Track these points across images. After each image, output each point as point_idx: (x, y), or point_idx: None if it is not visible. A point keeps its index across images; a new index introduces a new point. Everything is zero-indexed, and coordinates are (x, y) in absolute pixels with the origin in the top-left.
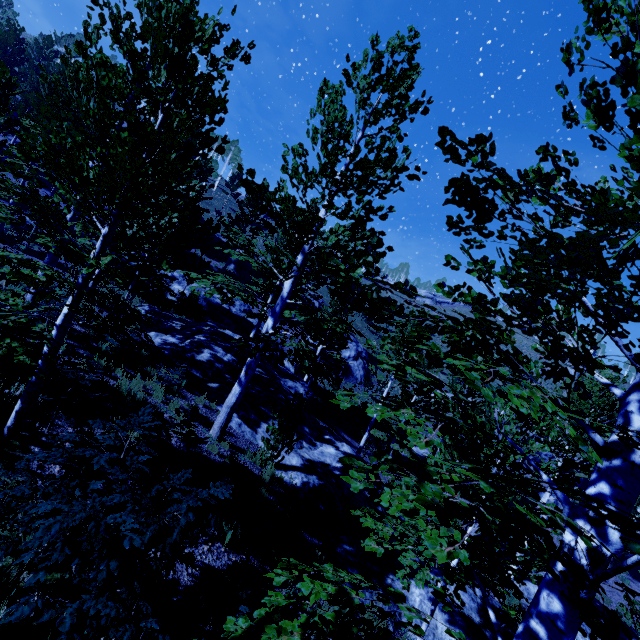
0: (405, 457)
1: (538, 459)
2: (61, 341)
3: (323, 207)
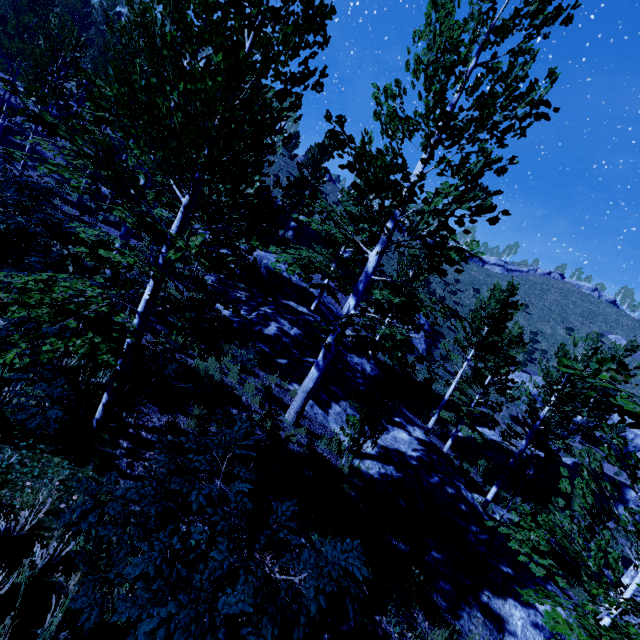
0: (470, 438)
1: (624, 450)
2: (143, 330)
3: (422, 162)
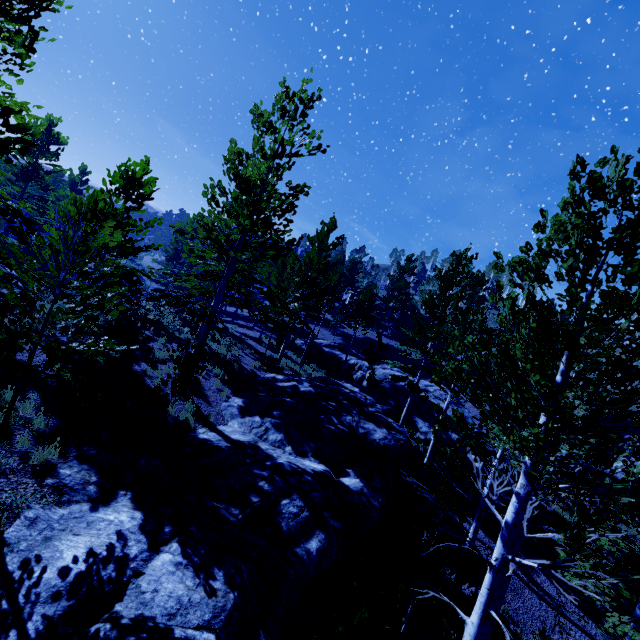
0: None
1: None
2: None
3: None
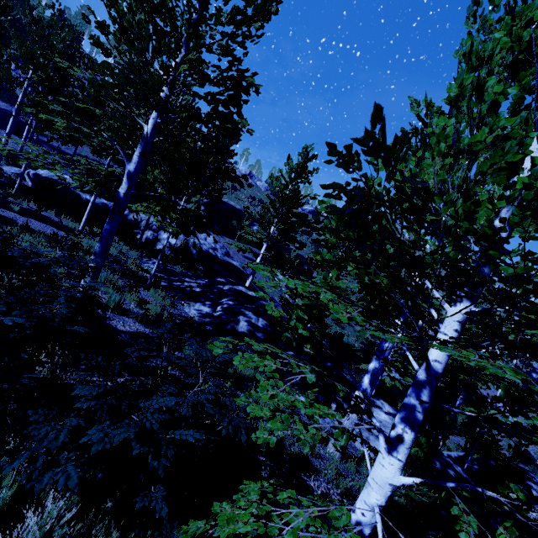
0: None
1: None
2: None
3: None
